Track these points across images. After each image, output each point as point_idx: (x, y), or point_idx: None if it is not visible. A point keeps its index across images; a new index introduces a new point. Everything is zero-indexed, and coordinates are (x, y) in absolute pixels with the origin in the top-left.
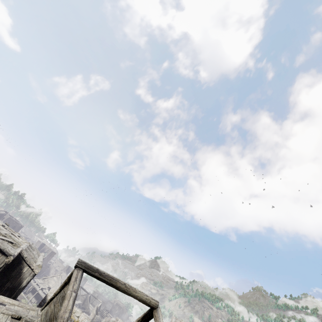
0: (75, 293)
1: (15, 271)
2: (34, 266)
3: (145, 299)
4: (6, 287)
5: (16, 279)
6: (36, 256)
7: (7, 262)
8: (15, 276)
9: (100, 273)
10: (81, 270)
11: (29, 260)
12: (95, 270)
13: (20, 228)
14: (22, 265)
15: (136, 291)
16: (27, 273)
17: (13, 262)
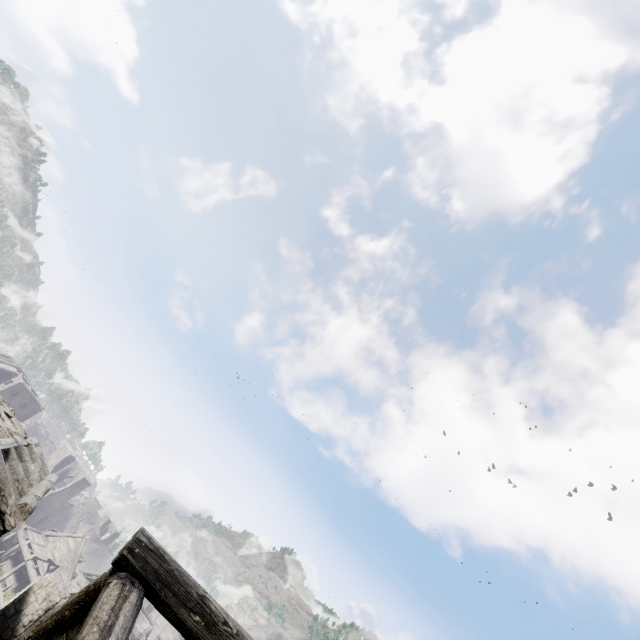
0: None
1: None
2: (11, 505)
3: None
4: None
5: None
6: (32, 479)
7: None
8: None
9: (211, 622)
10: (136, 589)
11: (2, 483)
12: (193, 600)
13: (37, 411)
14: None
15: None
16: None
17: None
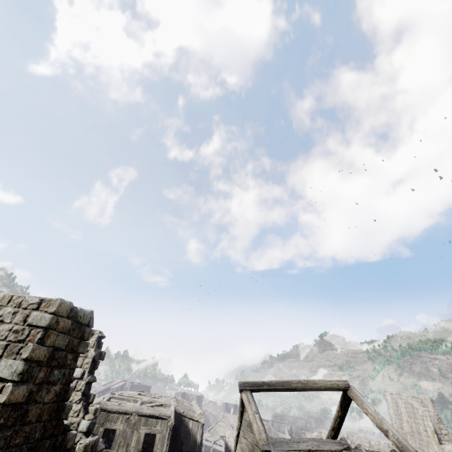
0: (257, 414)
1: (183, 431)
2: (197, 416)
3: (330, 386)
4: (184, 451)
5: (189, 439)
6: (190, 407)
7: (171, 426)
8: (186, 437)
9: (269, 384)
10: (248, 392)
11: (188, 413)
12: (261, 384)
13: (149, 389)
14: (185, 422)
15: (316, 382)
16: (195, 428)
17: (174, 423)
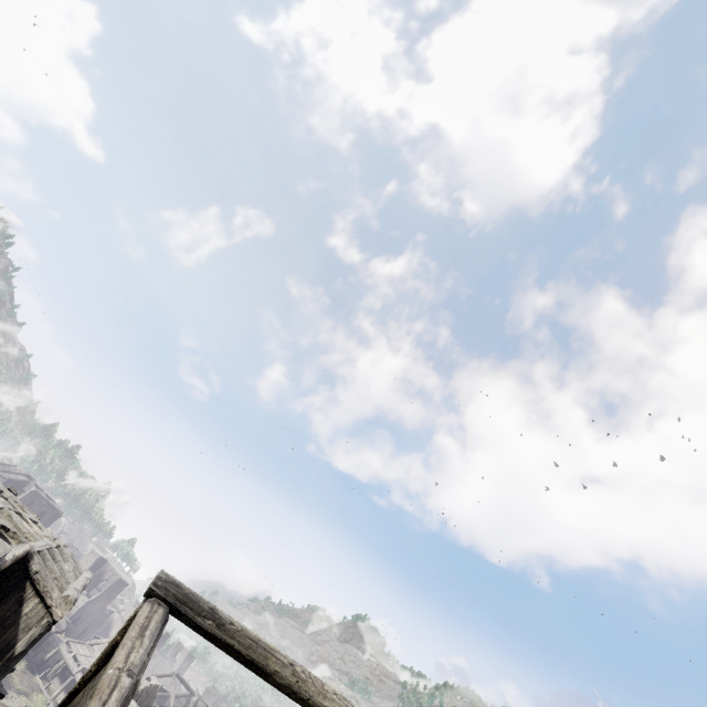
0: (130, 679)
1: (4, 608)
2: (55, 598)
3: None
4: None
5: (3, 632)
6: (68, 577)
7: None
8: (1, 623)
9: (221, 624)
10: (162, 607)
11: (44, 580)
12: (205, 611)
13: (56, 517)
14: (24, 594)
15: (326, 693)
16: (33, 617)
17: (2, 582)
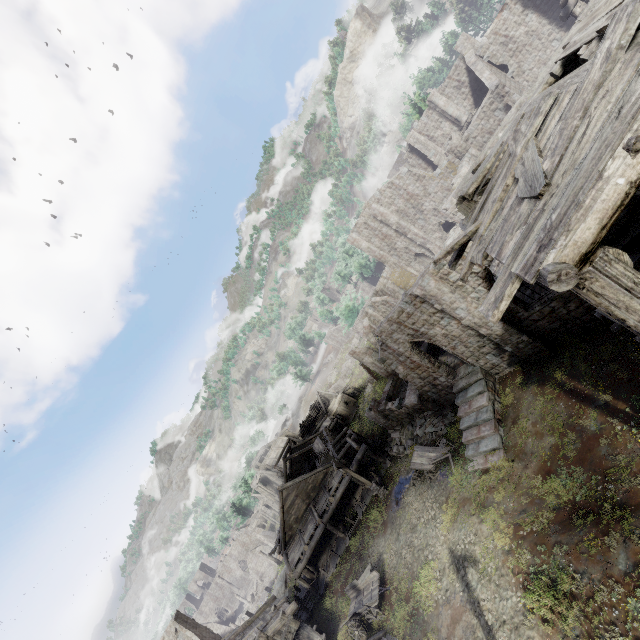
0: None
1: None
2: None
3: None
4: None
5: None
6: None
7: None
8: None
9: None
10: None
11: None
12: None
13: None
14: None
15: None
16: None
17: None
